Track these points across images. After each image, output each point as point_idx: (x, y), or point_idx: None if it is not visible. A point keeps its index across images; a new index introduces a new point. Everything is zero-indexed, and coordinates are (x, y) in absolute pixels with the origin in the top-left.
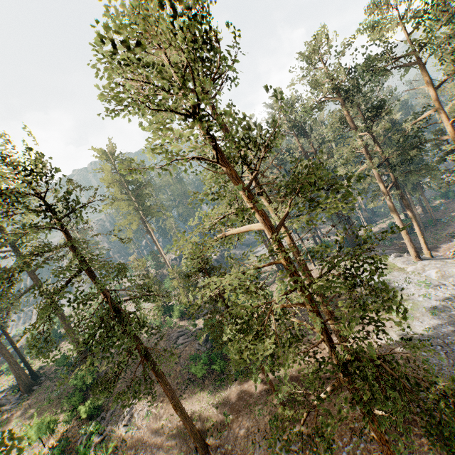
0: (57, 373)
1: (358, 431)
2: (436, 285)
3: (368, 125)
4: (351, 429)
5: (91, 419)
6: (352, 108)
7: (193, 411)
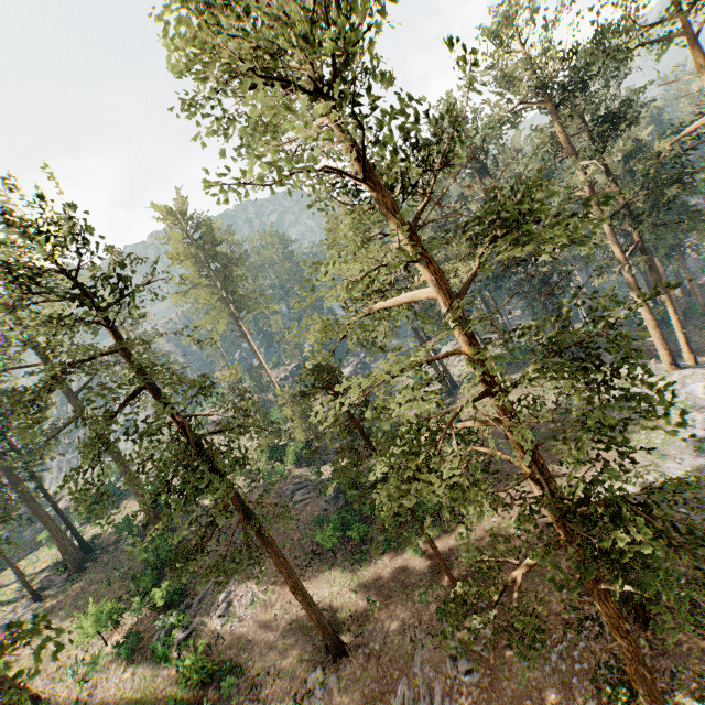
0: (119, 544)
1: (576, 625)
2: (704, 406)
3: (597, 147)
4: (564, 622)
5: (171, 608)
6: (570, 119)
7: (321, 598)
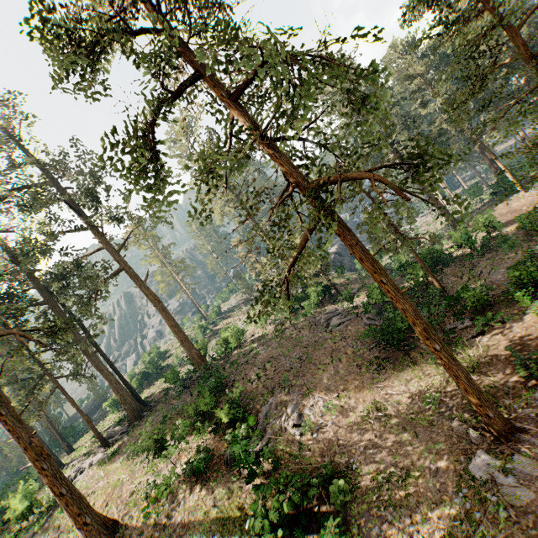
0: (169, 391)
1: None
2: None
3: None
4: None
5: (235, 427)
6: None
7: (417, 390)
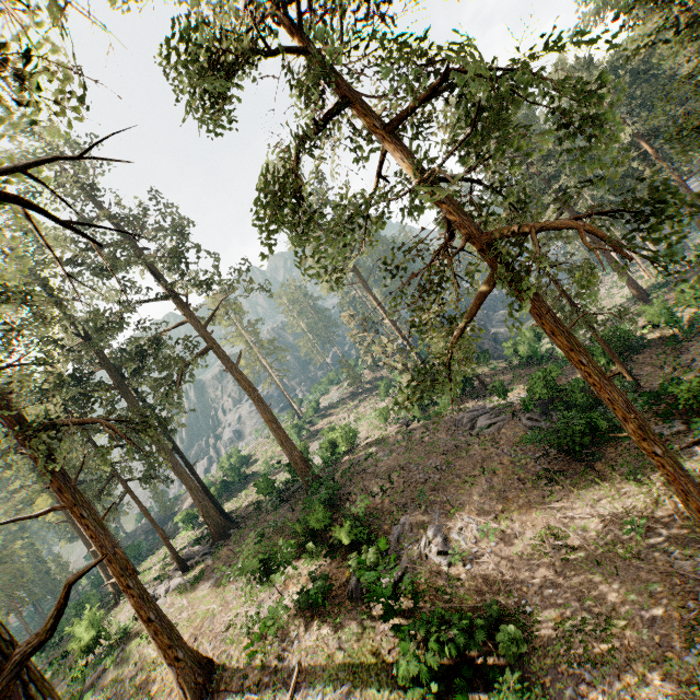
0: (263, 504)
1: None
2: None
3: None
4: None
5: (357, 552)
6: None
7: (611, 513)
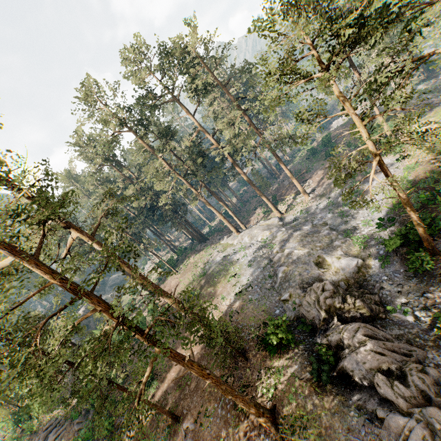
0: None
1: None
2: (249, 246)
3: (162, 147)
4: None
5: None
6: (146, 136)
7: None
